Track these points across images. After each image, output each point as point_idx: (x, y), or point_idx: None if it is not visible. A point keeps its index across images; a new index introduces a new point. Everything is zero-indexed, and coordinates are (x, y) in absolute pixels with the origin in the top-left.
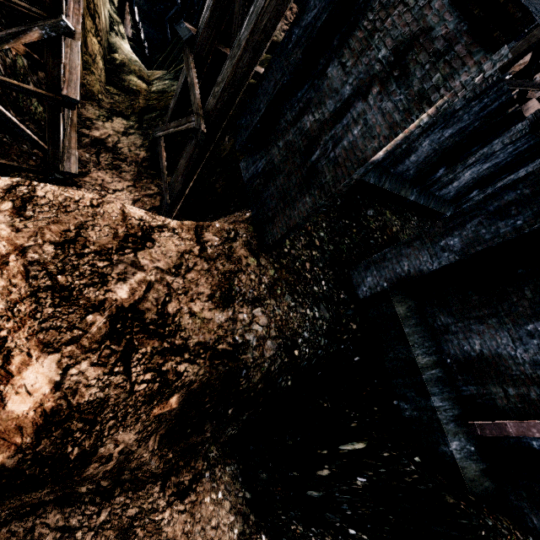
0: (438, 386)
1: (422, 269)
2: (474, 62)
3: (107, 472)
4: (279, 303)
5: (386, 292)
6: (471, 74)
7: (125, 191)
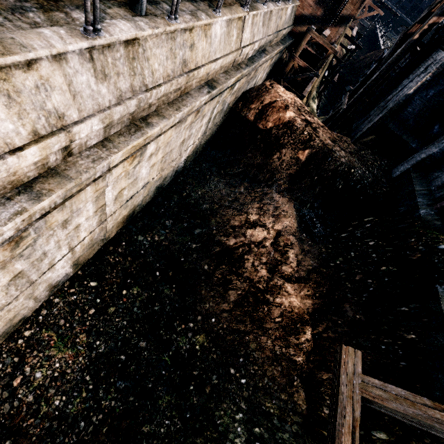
0: (423, 195)
1: (430, 154)
2: (443, 60)
3: (273, 168)
4: (352, 157)
5: (409, 171)
6: (442, 62)
7: None
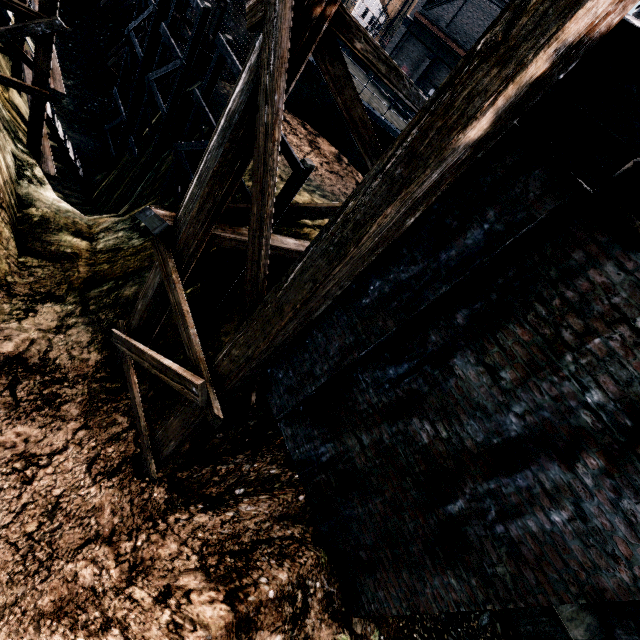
0: None
1: None
2: None
3: None
4: None
5: None
6: None
7: (70, 446)
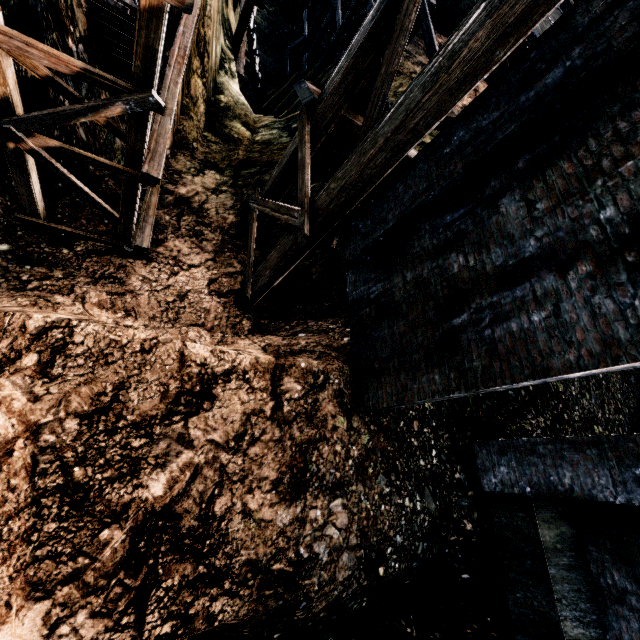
0: None
1: (595, 495)
2: None
3: None
4: (369, 489)
5: (528, 499)
6: None
7: (202, 266)
